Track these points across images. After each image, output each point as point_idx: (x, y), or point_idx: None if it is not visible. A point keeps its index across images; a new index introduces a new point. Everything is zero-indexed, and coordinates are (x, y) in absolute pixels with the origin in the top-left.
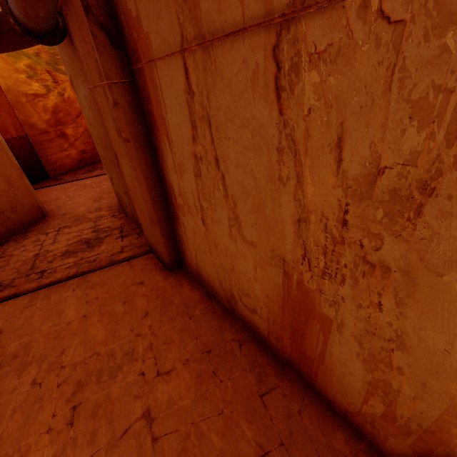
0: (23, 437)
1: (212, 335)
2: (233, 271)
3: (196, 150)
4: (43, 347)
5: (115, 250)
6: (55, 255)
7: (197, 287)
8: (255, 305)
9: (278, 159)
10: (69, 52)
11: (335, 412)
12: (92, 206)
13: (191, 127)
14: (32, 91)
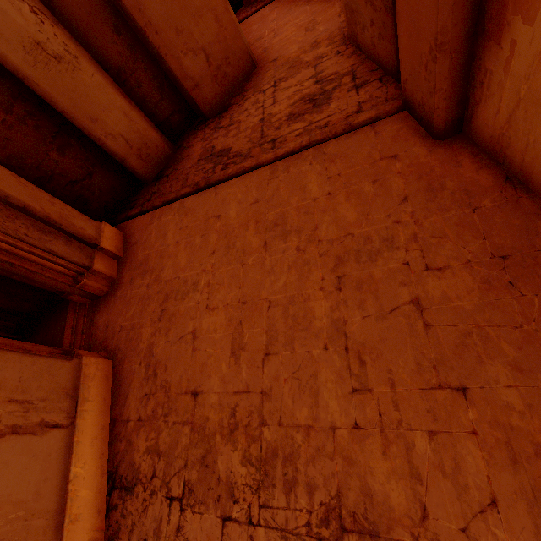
0: (302, 288)
1: (511, 238)
2: None
3: None
4: (297, 220)
5: (350, 110)
6: (280, 120)
7: (487, 166)
8: None
9: None
10: None
11: None
12: (305, 41)
13: None
14: None
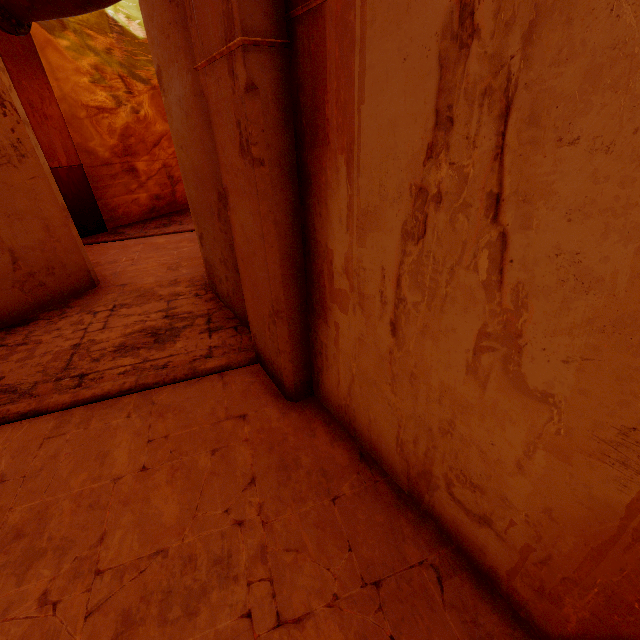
0: None
1: (379, 546)
2: (449, 435)
3: (429, 178)
4: (69, 522)
5: (198, 353)
6: (104, 349)
7: (341, 438)
8: (495, 512)
9: None
10: (164, 19)
11: None
12: (165, 277)
13: (432, 124)
14: (96, 102)
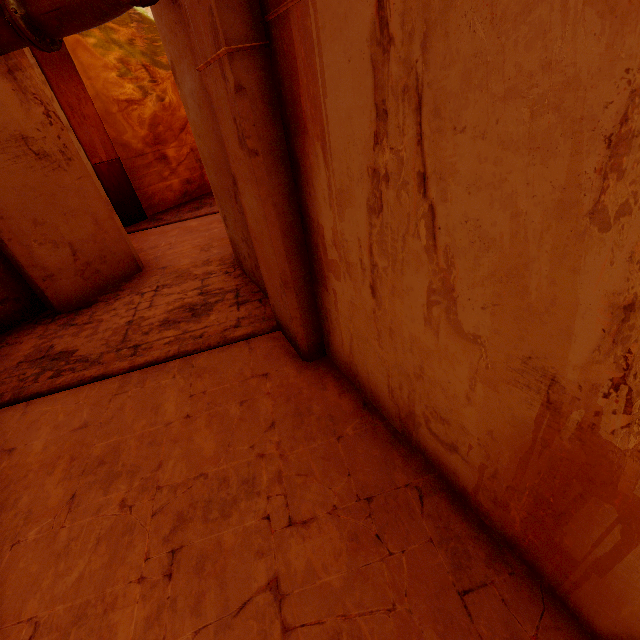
0: (109, 581)
1: (373, 473)
2: (421, 379)
3: (379, 161)
4: (136, 454)
5: (228, 323)
6: (151, 324)
7: (348, 390)
8: (458, 440)
9: (602, 165)
10: (170, 18)
11: None
12: (199, 258)
13: (374, 116)
14: (125, 95)
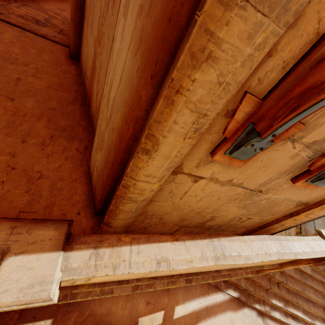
0: None
1: (67, 83)
2: (88, 55)
3: None
4: None
5: (50, 34)
6: (14, 12)
7: (78, 71)
8: (88, 73)
9: None
10: None
11: (90, 120)
12: (54, 10)
13: None
14: None
